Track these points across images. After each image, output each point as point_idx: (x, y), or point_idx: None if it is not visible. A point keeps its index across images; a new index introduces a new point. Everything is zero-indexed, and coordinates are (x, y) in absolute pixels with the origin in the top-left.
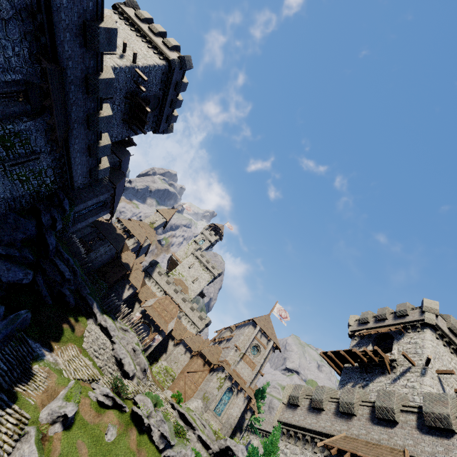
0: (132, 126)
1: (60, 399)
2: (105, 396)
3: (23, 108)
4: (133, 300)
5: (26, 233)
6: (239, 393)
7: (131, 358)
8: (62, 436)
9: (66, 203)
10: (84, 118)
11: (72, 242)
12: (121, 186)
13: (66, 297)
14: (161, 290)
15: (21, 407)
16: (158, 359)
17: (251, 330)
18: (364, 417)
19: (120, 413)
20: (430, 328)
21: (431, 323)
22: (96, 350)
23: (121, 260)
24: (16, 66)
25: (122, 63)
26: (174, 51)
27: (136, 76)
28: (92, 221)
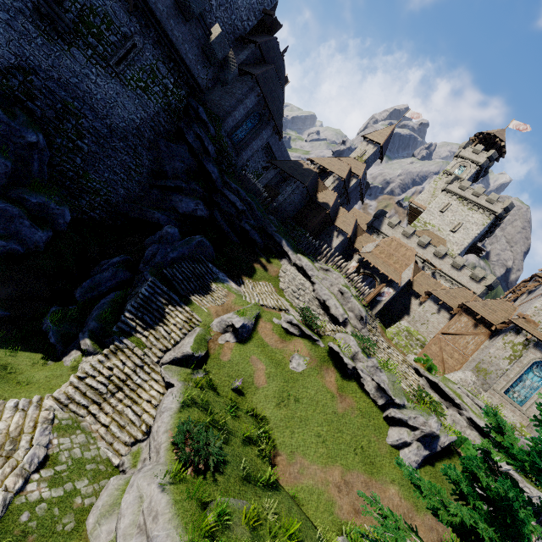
0: None
1: (231, 312)
2: (289, 324)
3: None
4: (350, 253)
5: (184, 162)
6: None
7: (336, 300)
8: (234, 347)
9: (202, 112)
10: None
11: (247, 180)
12: (270, 82)
13: (250, 234)
14: None
15: (193, 311)
16: (397, 321)
17: None
18: None
19: (312, 346)
20: None
21: None
22: (295, 291)
23: (317, 200)
24: None
25: None
26: None
27: None
28: (258, 147)
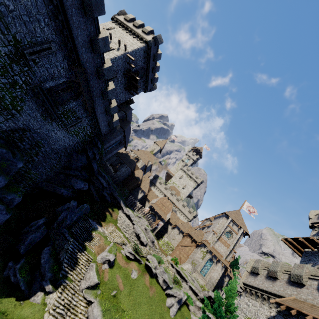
0: (130, 91)
1: (106, 251)
2: (129, 253)
3: (70, 95)
4: (144, 200)
5: (82, 162)
6: (218, 263)
7: (144, 233)
8: (108, 271)
9: (99, 144)
10: (100, 93)
11: (106, 166)
12: (128, 129)
13: (106, 197)
14: (162, 194)
15: (88, 253)
16: (162, 236)
17: (225, 221)
18: (312, 287)
19: (138, 264)
20: None
21: None
22: (124, 228)
23: (135, 175)
24: (63, 74)
25: (119, 53)
26: (150, 35)
27: (128, 59)
28: (115, 153)
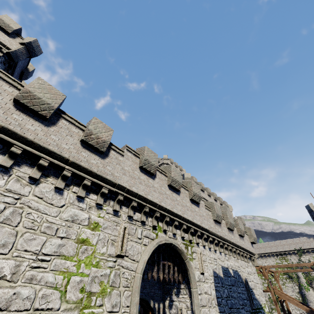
0: None
1: None
2: None
3: None
4: None
5: None
6: None
7: None
8: None
9: None
10: None
11: None
12: None
13: None
14: None
15: None
16: None
17: None
18: None
19: None
20: (165, 164)
21: (166, 163)
22: None
23: None
24: None
25: None
26: None
27: None
28: None
